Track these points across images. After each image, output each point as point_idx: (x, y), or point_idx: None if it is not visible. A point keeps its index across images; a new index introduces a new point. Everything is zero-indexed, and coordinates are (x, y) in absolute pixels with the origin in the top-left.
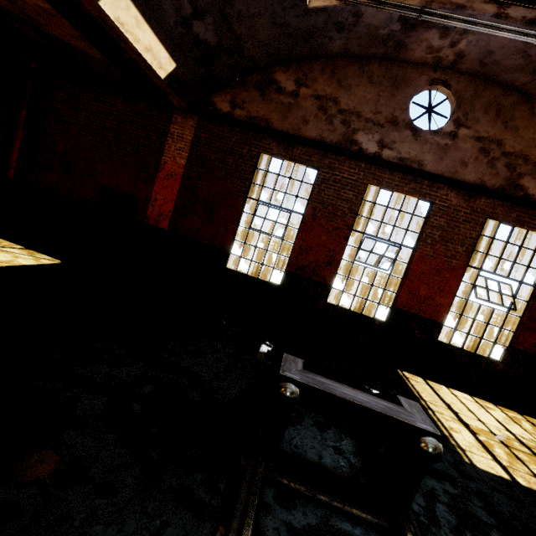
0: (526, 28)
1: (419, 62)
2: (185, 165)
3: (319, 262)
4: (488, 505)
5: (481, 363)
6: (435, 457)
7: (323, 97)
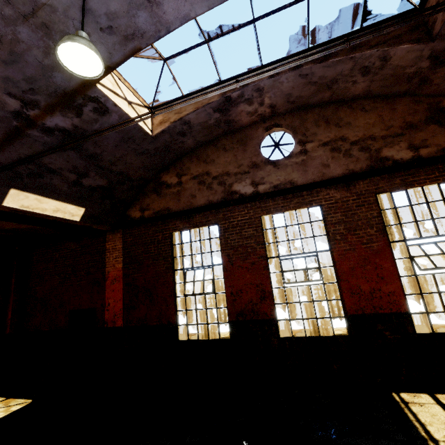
0: (296, 72)
1: (250, 123)
2: (122, 267)
3: (253, 300)
4: None
5: None
6: None
7: (199, 175)
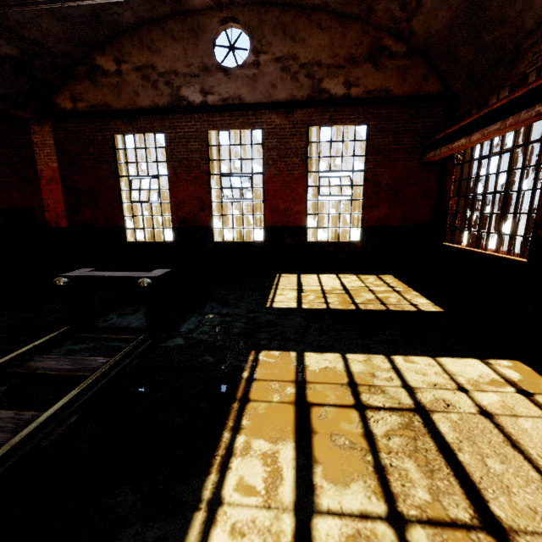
0: None
1: (205, 7)
2: (58, 167)
3: (195, 211)
4: (252, 320)
5: (344, 247)
6: (144, 287)
7: (142, 67)
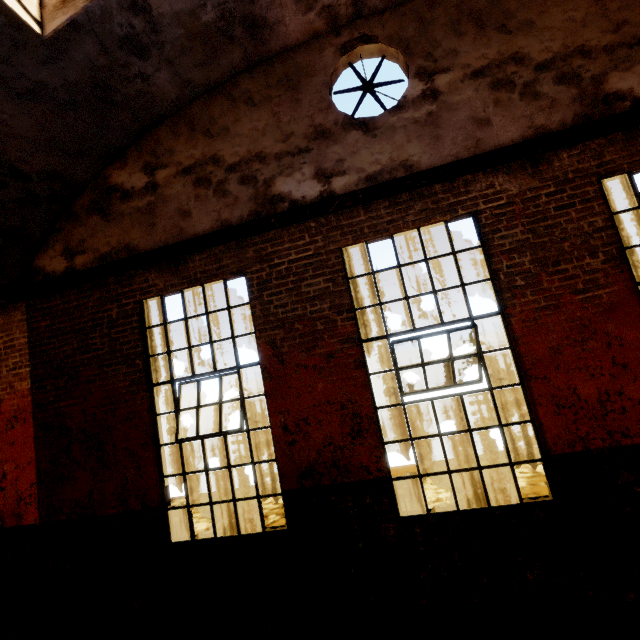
0: None
1: (306, 38)
2: (31, 388)
3: (336, 440)
4: None
5: None
6: None
7: (194, 166)
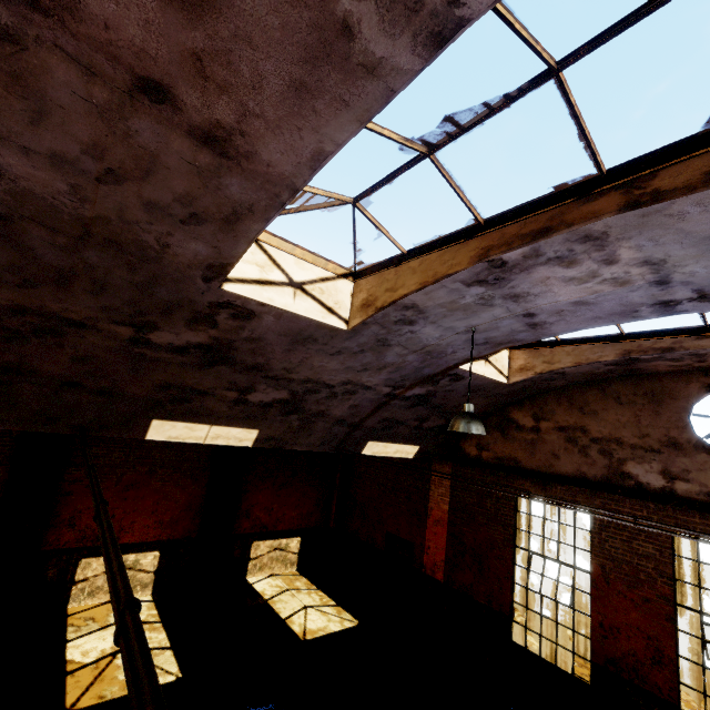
0: None
1: (675, 370)
2: (448, 510)
3: (638, 655)
4: None
5: None
6: None
7: (567, 428)
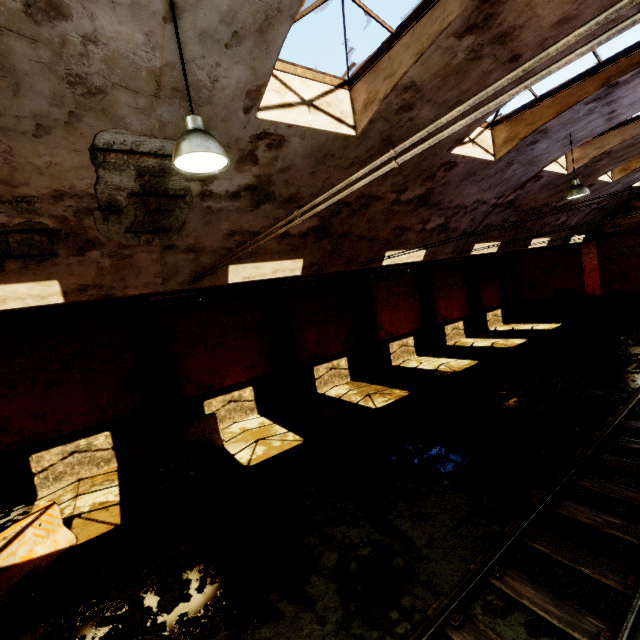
0: None
1: None
2: (597, 263)
3: None
4: None
5: None
6: None
7: None
